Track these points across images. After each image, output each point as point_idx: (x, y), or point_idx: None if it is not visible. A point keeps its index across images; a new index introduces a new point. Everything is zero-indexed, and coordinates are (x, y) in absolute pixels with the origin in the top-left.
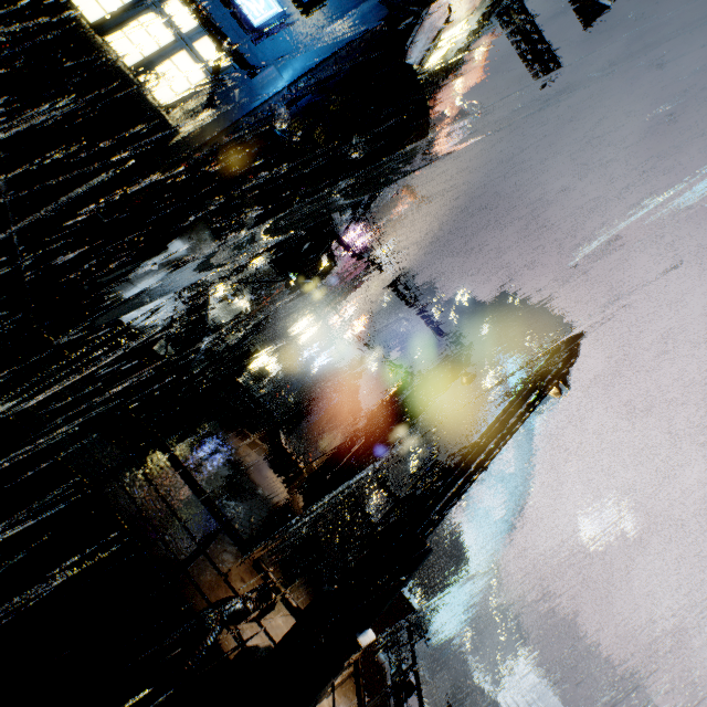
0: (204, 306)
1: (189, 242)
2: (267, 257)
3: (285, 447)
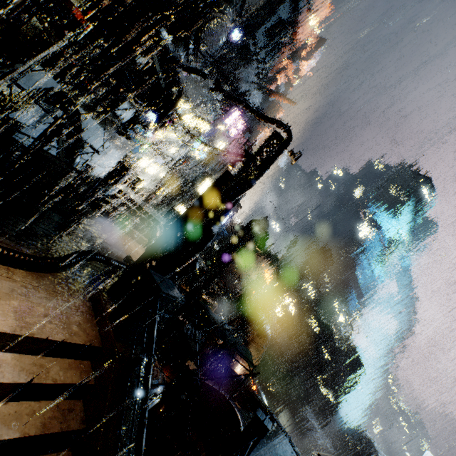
0: (76, 124)
1: (53, 72)
2: (180, 145)
3: (158, 237)
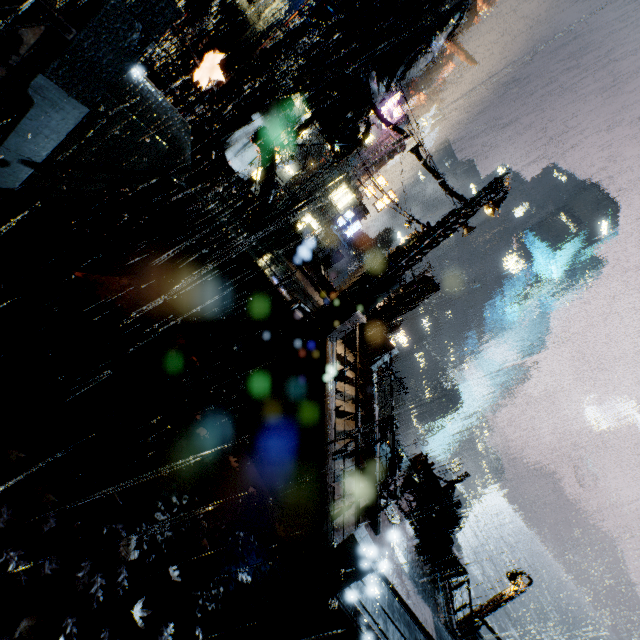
0: (273, 166)
1: (263, 114)
2: (314, 127)
3: (324, 276)
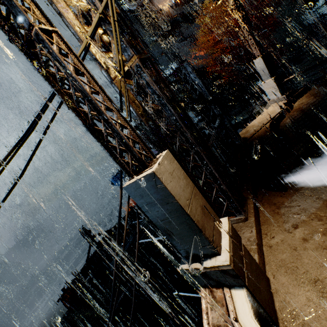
0: None
1: None
2: None
3: None
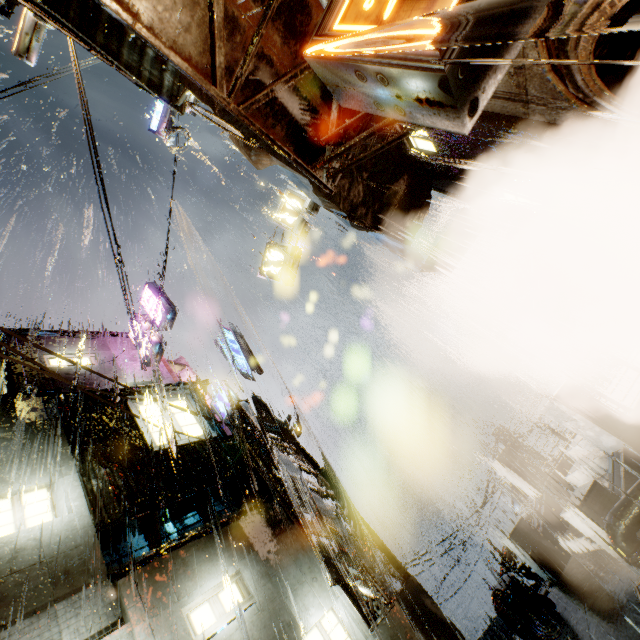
0: None
1: None
2: (64, 448)
3: None
